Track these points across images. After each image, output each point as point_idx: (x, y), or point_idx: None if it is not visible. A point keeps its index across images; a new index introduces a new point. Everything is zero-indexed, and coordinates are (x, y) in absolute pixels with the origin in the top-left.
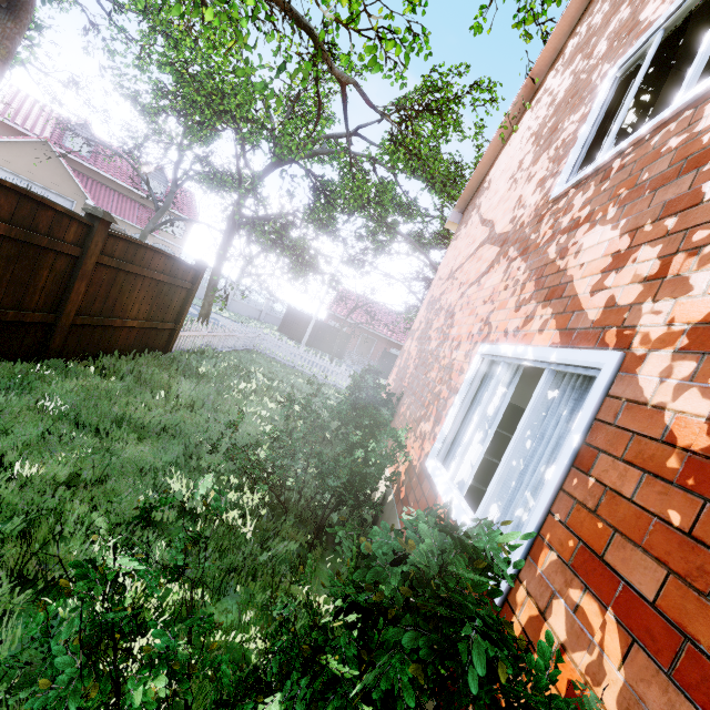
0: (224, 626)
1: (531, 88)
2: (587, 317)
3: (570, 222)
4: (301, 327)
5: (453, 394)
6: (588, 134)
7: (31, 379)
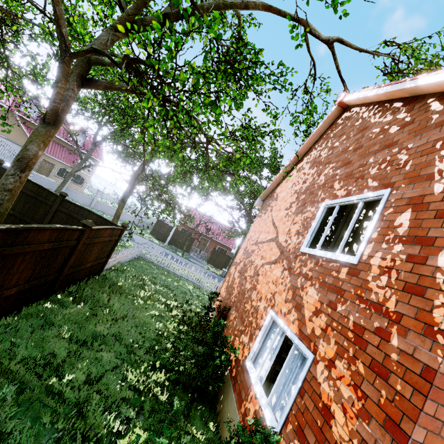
0: None
1: (297, 158)
2: (307, 330)
3: (305, 273)
4: (164, 232)
5: (258, 328)
6: (314, 228)
7: (49, 314)
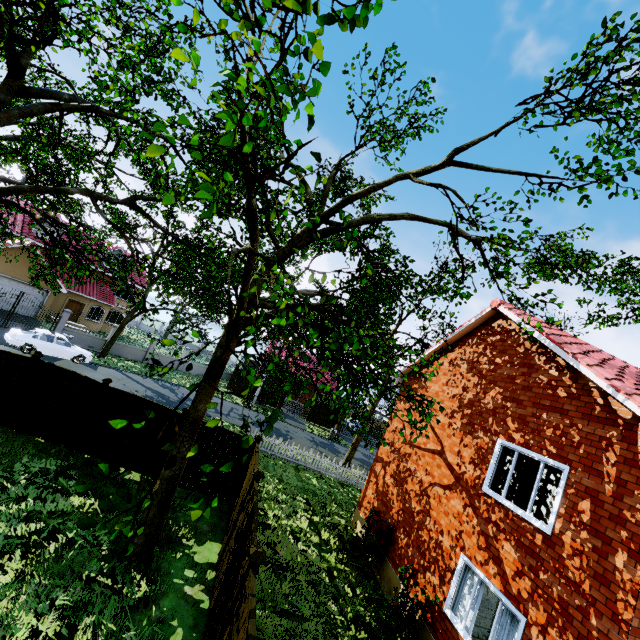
0: None
1: (446, 345)
2: (512, 590)
3: (496, 522)
4: (246, 384)
5: (449, 570)
6: (494, 467)
7: None
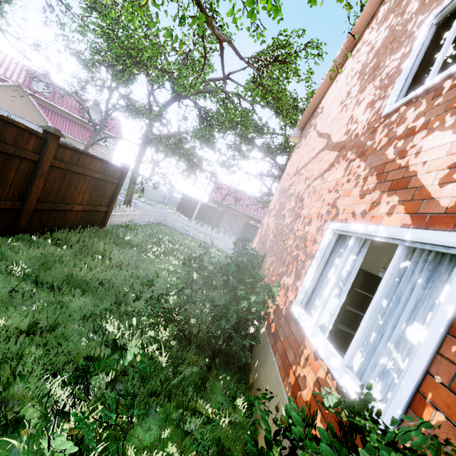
0: (148, 446)
1: (352, 42)
2: (439, 204)
3: (405, 130)
4: (191, 208)
5: (309, 258)
6: (411, 66)
7: (4, 250)
